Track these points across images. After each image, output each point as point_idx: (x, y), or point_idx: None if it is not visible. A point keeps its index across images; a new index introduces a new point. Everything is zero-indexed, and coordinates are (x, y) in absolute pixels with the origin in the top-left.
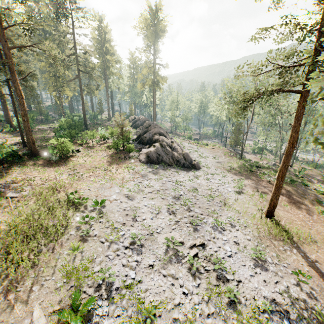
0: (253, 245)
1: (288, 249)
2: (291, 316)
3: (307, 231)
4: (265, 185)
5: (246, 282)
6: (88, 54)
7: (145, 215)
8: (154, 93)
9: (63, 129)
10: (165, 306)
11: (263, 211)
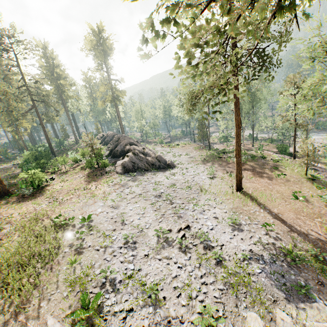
0: (229, 215)
1: (257, 210)
2: (265, 257)
3: (269, 193)
4: (232, 166)
5: (228, 244)
6: (40, 83)
7: (132, 218)
8: (116, 107)
9: (29, 162)
10: (165, 281)
11: (234, 187)
